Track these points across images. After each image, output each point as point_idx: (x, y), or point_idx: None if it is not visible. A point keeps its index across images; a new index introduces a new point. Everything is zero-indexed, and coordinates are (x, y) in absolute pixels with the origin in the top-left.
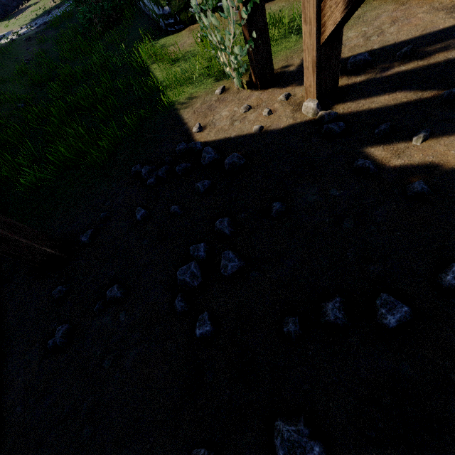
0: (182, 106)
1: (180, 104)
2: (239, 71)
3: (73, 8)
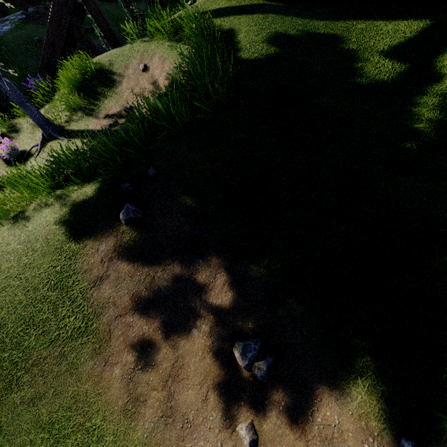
0: None
1: None
2: None
3: None
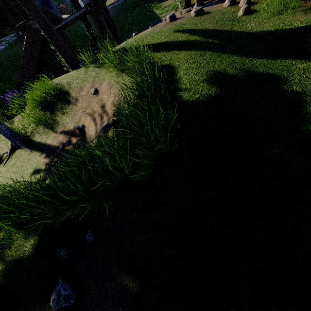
0: (162, 17)
1: (162, 17)
2: (180, 2)
3: (124, 1)
